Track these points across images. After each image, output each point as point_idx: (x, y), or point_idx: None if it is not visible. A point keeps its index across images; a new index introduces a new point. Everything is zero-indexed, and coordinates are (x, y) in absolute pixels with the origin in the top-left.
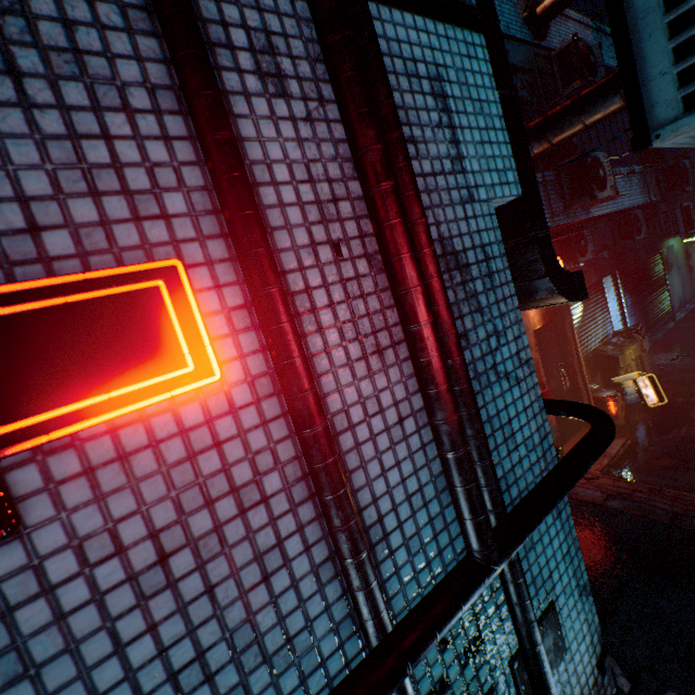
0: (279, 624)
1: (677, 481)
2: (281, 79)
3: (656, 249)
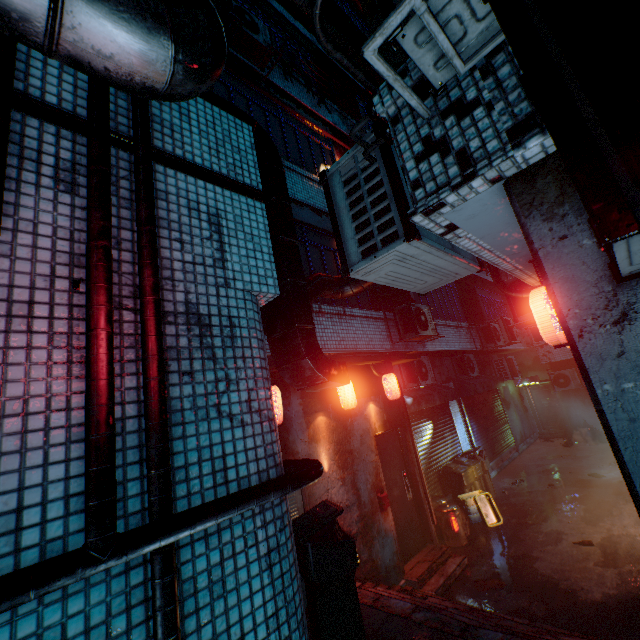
0: None
1: (500, 603)
2: (74, 185)
3: (491, 386)
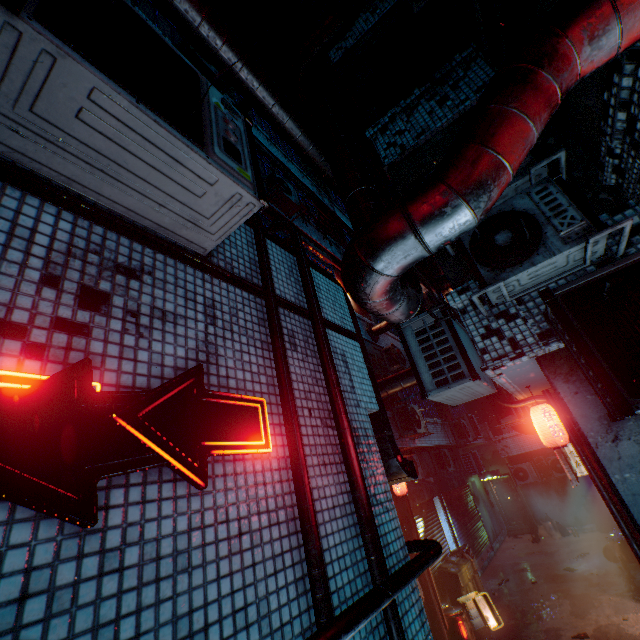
0: (279, 610)
1: None
2: (296, 346)
3: (464, 481)
